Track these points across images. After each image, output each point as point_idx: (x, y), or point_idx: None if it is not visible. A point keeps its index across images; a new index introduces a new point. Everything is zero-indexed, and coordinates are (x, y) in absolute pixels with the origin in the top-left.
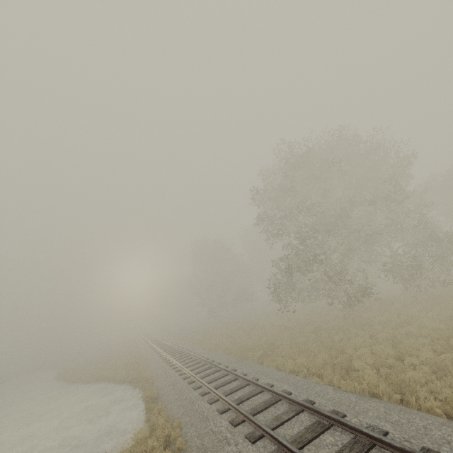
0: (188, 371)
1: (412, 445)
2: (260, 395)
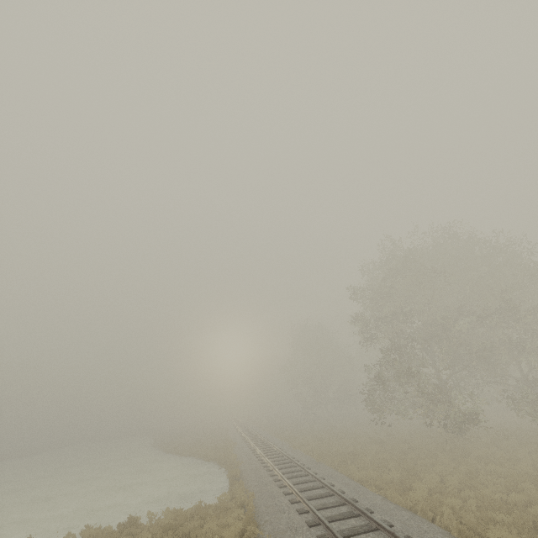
0: (268, 461)
1: (402, 534)
2: (320, 489)
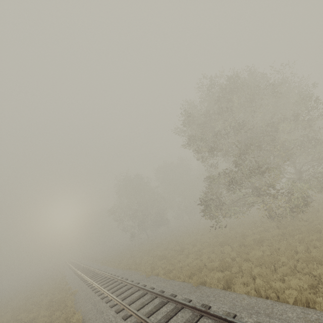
0: (137, 314)
1: None
2: None
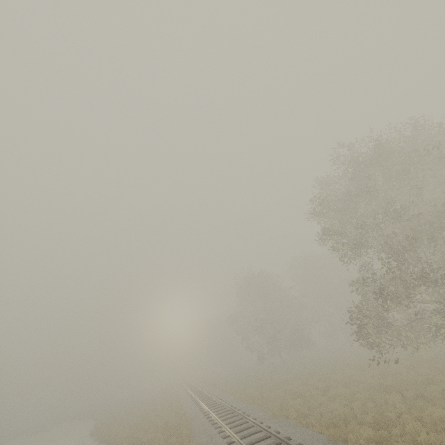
0: None
1: None
2: None
